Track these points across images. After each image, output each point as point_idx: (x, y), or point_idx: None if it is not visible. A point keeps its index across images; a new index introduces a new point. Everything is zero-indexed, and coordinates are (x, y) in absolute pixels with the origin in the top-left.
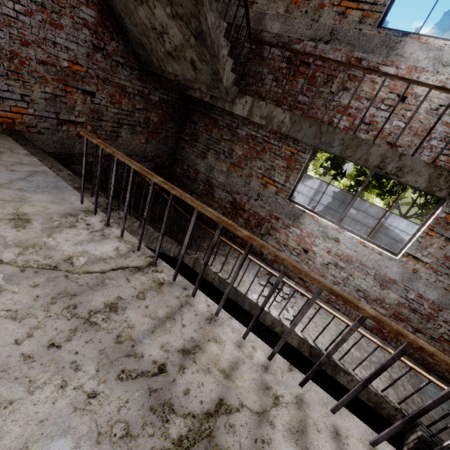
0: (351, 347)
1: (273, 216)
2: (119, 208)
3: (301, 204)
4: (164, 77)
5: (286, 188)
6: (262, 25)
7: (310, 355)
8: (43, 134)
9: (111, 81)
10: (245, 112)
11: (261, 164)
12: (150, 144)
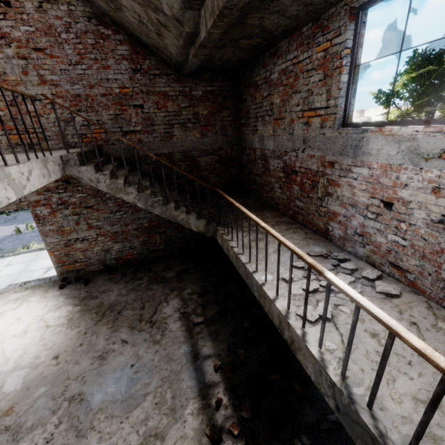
0: (426, 416)
1: (326, 162)
2: (100, 166)
3: (362, 123)
4: (183, 64)
5: (330, 108)
6: None
7: (336, 408)
8: (115, 145)
9: (153, 91)
10: (204, 30)
11: (298, 97)
12: (206, 137)
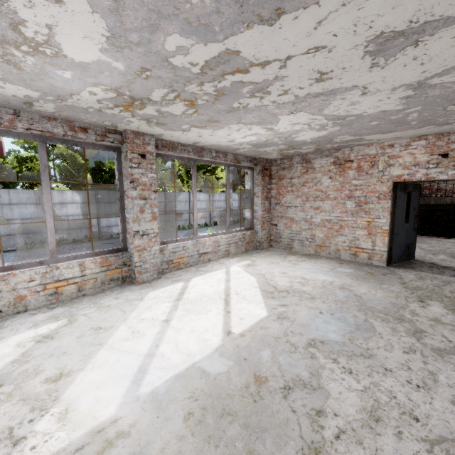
0: None
1: None
2: None
3: None
4: None
5: None
6: None
7: None
8: None
9: None
10: None
11: None
12: None
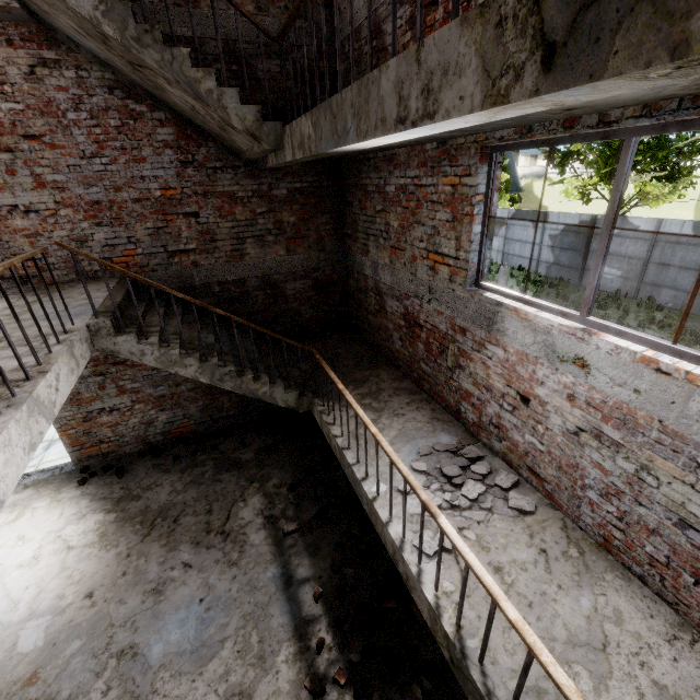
0: (520, 680)
1: (457, 326)
2: (144, 332)
3: (498, 290)
4: (258, 160)
5: (461, 261)
6: (375, 1)
7: (451, 660)
8: (157, 271)
9: (213, 192)
10: (291, 153)
11: (421, 230)
12: (295, 255)
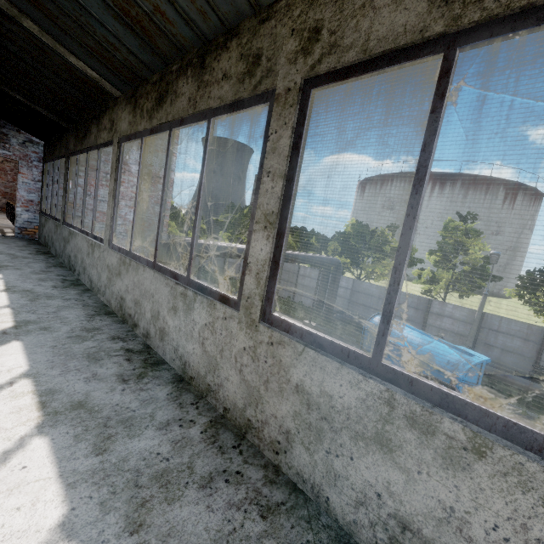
0: None
1: None
2: None
3: None
4: None
5: None
6: None
7: None
8: None
9: None
10: None
11: None
12: None
